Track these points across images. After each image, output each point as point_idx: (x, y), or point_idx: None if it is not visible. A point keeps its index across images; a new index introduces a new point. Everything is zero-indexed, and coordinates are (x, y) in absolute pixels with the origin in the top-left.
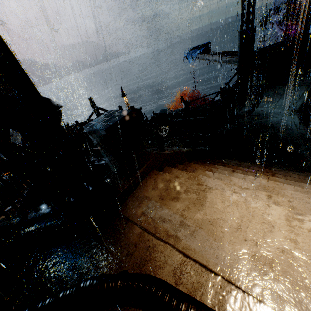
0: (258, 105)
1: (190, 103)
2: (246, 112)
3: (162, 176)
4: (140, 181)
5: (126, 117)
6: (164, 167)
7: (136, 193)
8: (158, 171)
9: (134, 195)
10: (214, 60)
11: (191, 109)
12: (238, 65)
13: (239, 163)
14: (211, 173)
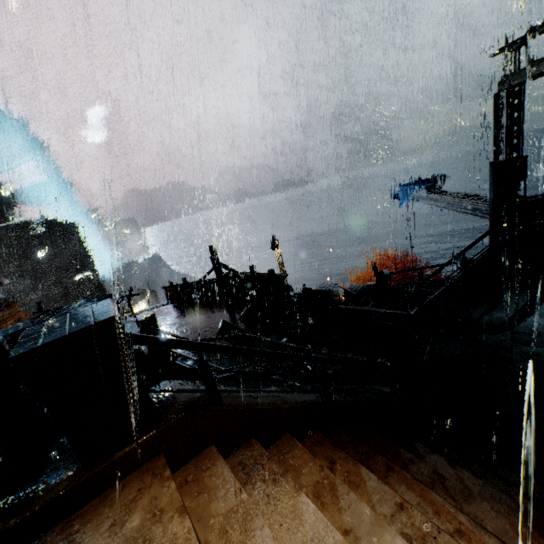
0: (534, 311)
1: (389, 276)
2: (502, 320)
3: (160, 485)
4: (112, 482)
5: (87, 330)
6: (207, 446)
7: (78, 518)
8: (165, 465)
9: (71, 524)
10: (444, 206)
11: (390, 287)
12: (490, 220)
13: (450, 465)
14: (311, 507)
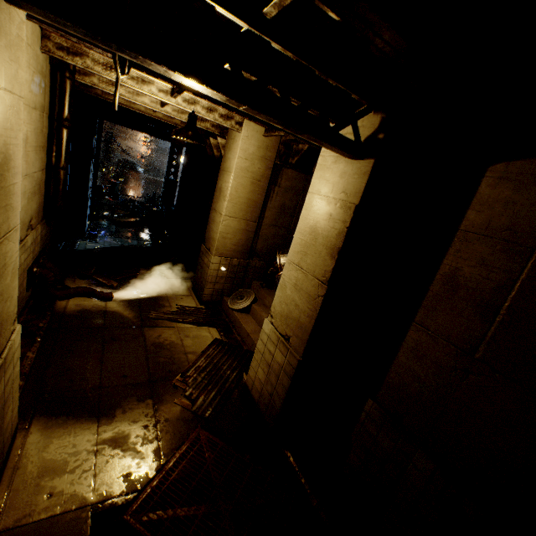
0: None
1: None
2: None
3: None
4: None
5: None
6: None
7: None
8: None
9: None
10: None
11: None
12: None
13: None
14: None
